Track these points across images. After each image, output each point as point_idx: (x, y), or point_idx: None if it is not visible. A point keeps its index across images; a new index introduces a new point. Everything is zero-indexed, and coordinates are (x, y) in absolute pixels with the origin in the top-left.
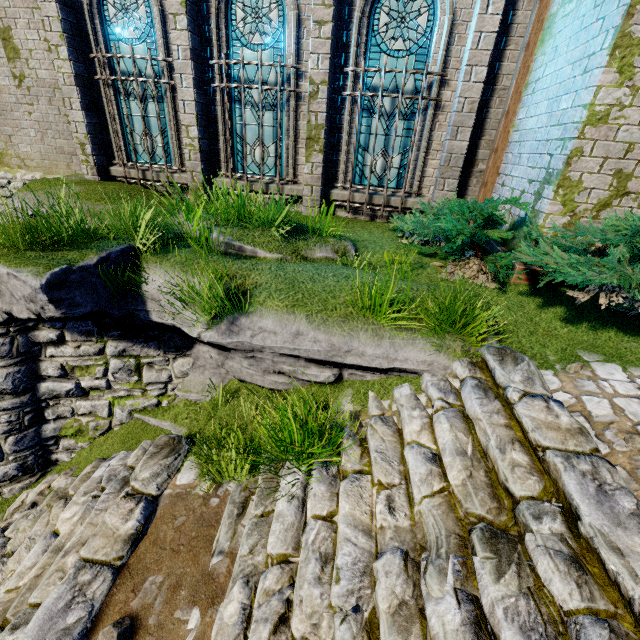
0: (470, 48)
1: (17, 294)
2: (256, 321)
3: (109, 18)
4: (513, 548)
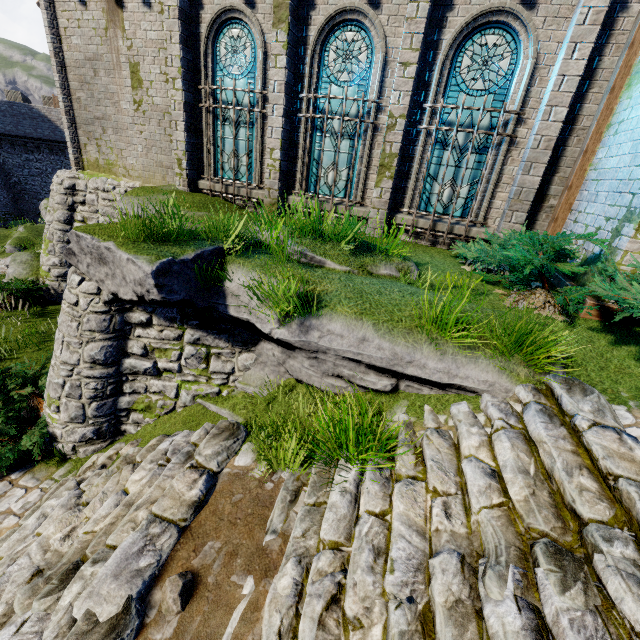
0: (551, 90)
1: (129, 277)
2: (325, 324)
3: (219, 57)
4: (579, 567)
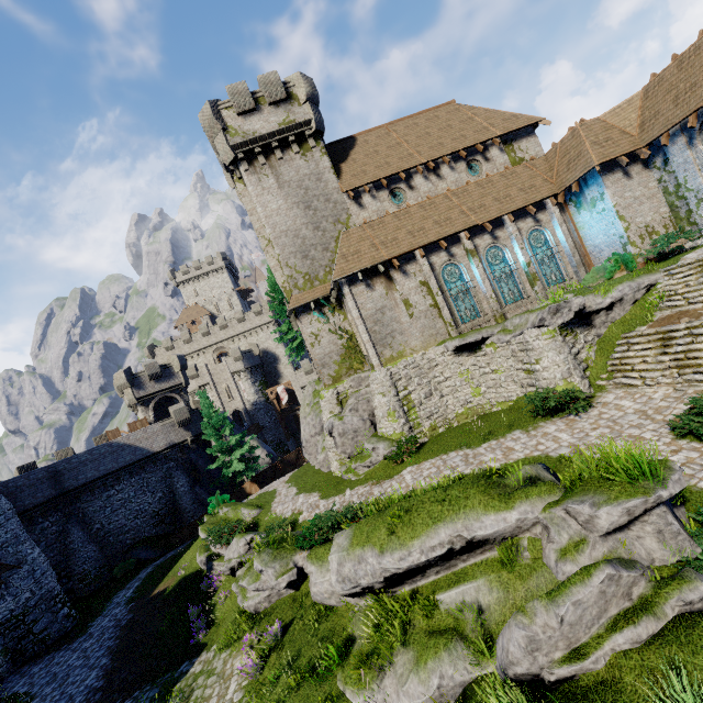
0: (564, 236)
1: (573, 307)
2: (618, 290)
3: (445, 279)
4: None
